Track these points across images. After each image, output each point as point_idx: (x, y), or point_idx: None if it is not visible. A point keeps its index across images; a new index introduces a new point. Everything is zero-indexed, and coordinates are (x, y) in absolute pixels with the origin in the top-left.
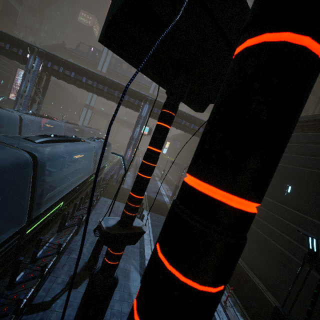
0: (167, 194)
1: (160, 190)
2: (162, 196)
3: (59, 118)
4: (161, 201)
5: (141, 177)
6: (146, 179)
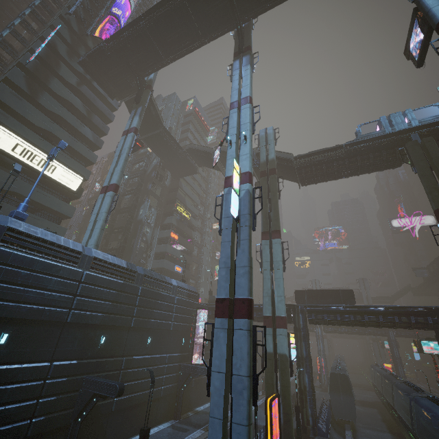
0: None
1: None
2: None
3: None
4: None
5: (437, 371)
6: (438, 371)
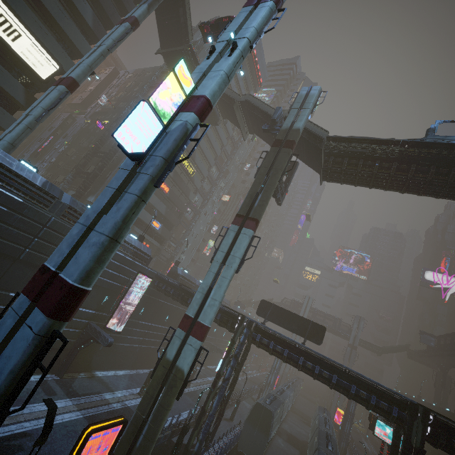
0: None
1: None
2: None
3: None
4: None
5: None
6: None
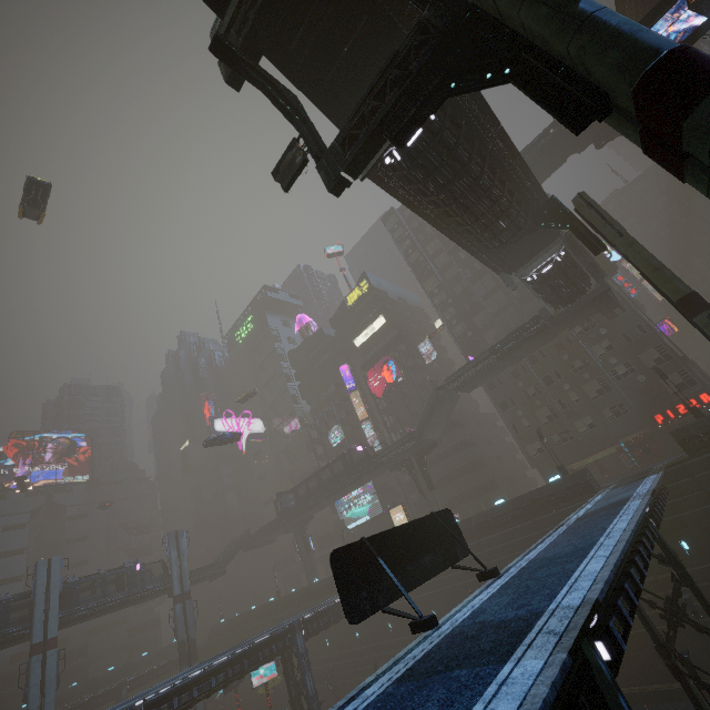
0: None
1: None
2: None
3: None
4: None
5: None
6: None
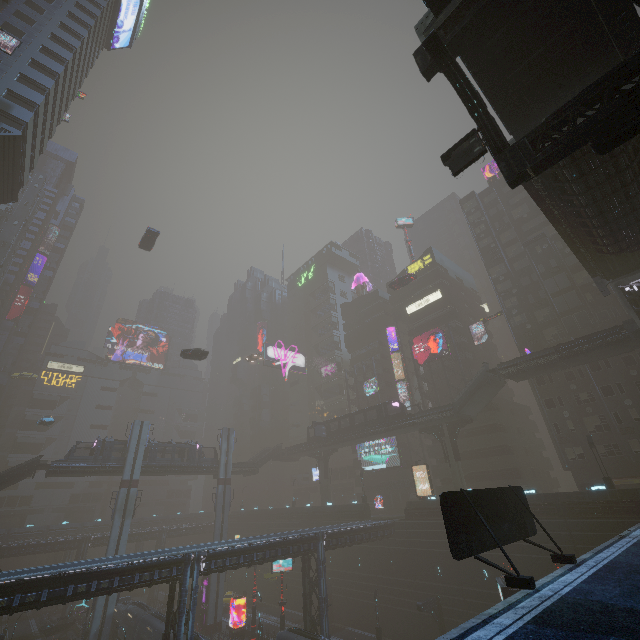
0: None
1: None
2: None
3: None
4: None
5: None
6: None
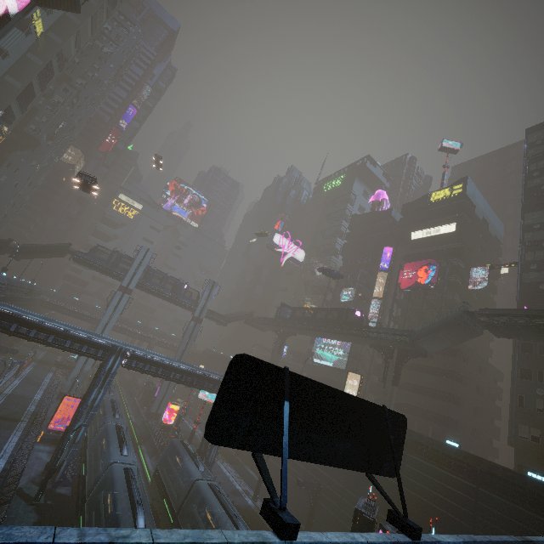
0: (243, 488)
1: (232, 483)
2: (242, 496)
3: (5, 341)
4: (249, 508)
5: None
6: None
